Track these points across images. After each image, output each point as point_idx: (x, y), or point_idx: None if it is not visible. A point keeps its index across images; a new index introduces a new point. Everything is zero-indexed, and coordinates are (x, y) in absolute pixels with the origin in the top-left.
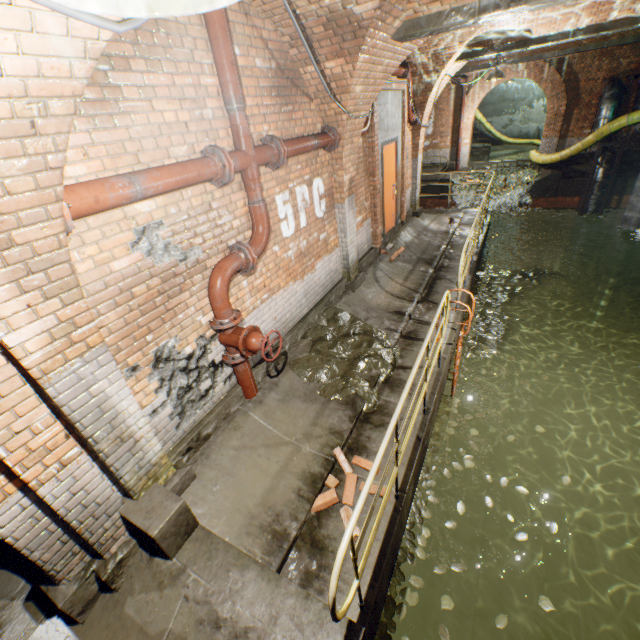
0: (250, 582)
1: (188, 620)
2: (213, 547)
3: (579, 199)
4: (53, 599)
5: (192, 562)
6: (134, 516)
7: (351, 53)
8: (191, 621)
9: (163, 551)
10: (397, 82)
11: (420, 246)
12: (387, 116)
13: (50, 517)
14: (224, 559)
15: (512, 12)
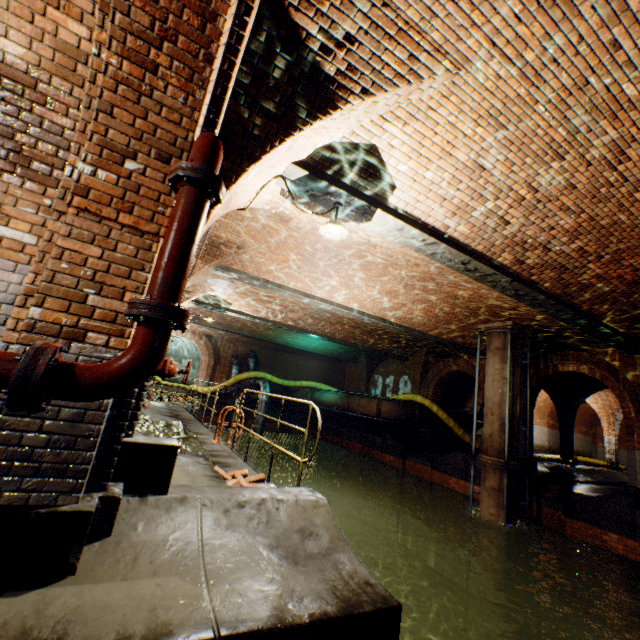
0: (242, 490)
1: (215, 515)
2: (195, 487)
3: (226, 418)
4: (76, 509)
5: (188, 492)
6: (145, 441)
7: (207, 261)
8: (218, 514)
9: (167, 479)
10: None
11: (155, 409)
12: None
13: (112, 401)
14: (211, 488)
15: (262, 285)
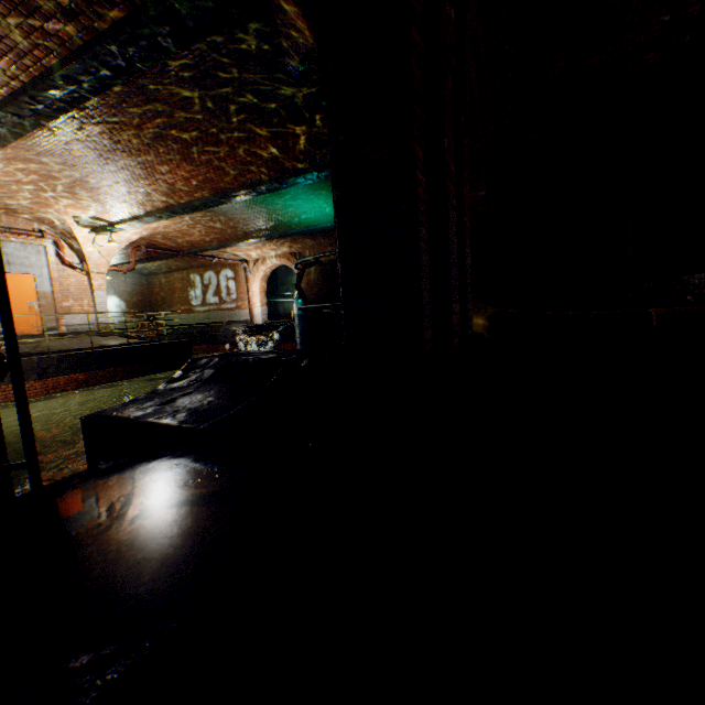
0: None
1: None
2: None
3: None
4: None
5: None
6: None
7: None
8: None
9: None
10: (18, 238)
11: (53, 348)
12: (8, 256)
13: None
14: None
15: None
